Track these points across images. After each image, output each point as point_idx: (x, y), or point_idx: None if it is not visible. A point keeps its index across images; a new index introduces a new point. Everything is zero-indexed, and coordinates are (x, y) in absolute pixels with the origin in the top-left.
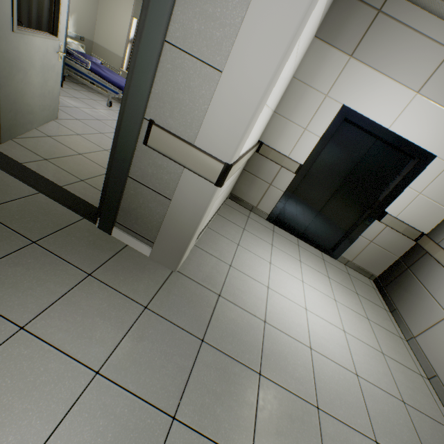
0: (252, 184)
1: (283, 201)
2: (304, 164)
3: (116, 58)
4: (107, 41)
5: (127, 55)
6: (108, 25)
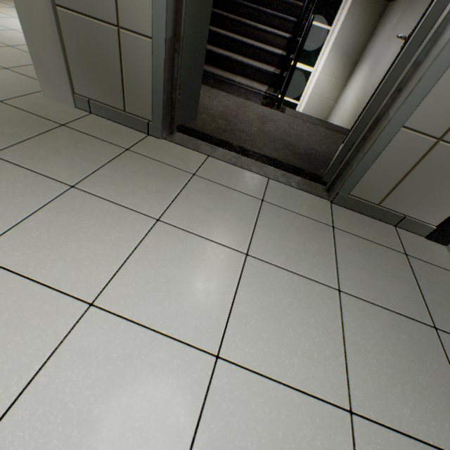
0: None
1: None
2: None
3: None
4: None
5: None
6: None
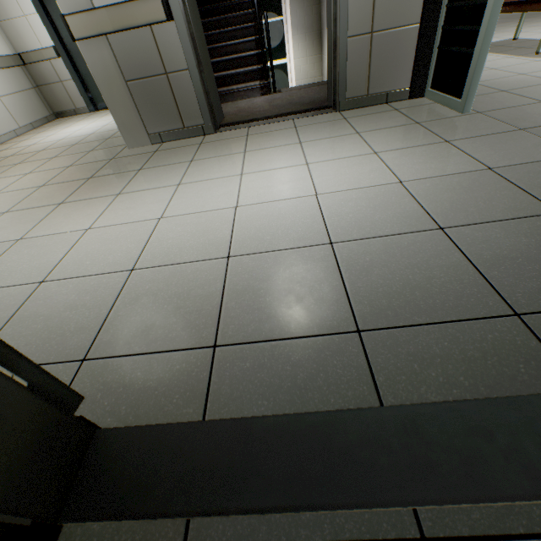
0: (55, 94)
1: (80, 87)
2: (55, 45)
3: None
4: None
5: None
6: None
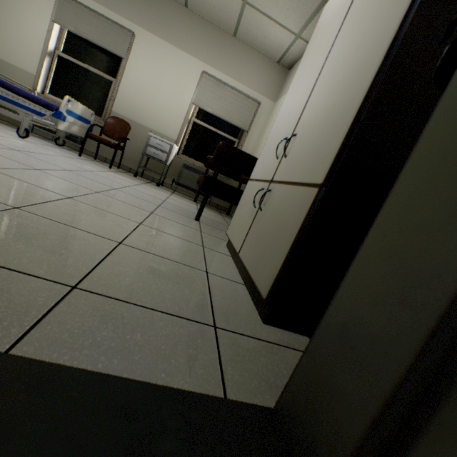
0: None
1: None
2: None
3: (22, 75)
4: (4, 50)
5: (44, 73)
6: (6, 27)
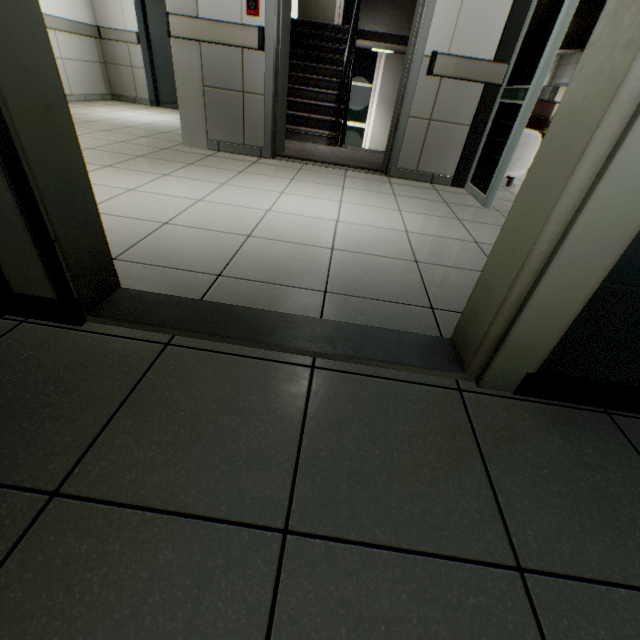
0: (120, 76)
1: (150, 79)
2: (140, 32)
3: None
4: None
5: None
6: None
